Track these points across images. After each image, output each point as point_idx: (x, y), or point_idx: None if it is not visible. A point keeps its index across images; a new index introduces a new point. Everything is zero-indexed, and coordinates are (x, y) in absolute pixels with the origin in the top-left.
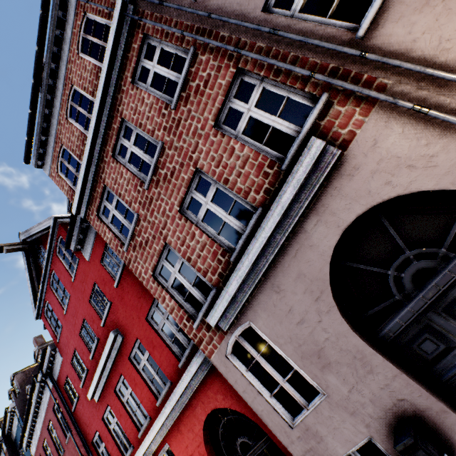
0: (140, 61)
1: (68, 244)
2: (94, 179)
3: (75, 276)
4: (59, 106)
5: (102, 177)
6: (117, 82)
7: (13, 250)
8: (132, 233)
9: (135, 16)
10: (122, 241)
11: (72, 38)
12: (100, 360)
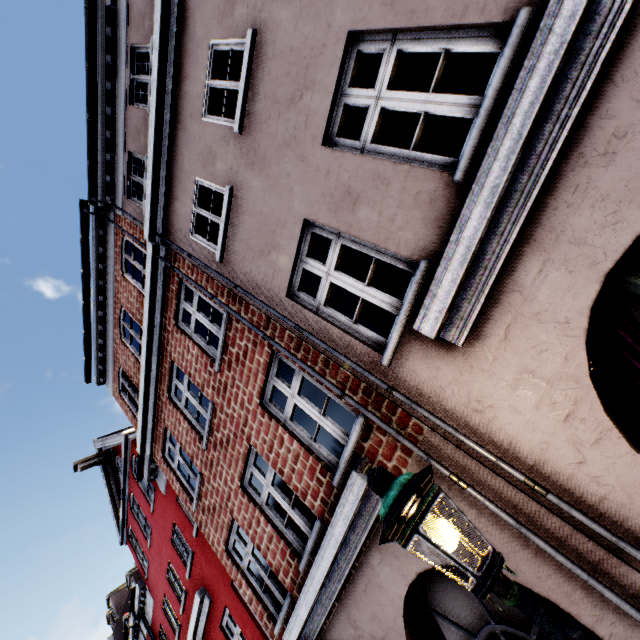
0: (181, 302)
1: (140, 476)
2: (154, 417)
3: (153, 506)
4: (112, 324)
5: (161, 417)
6: (162, 320)
7: (88, 466)
8: (198, 493)
9: (167, 263)
10: (191, 495)
11: (115, 256)
12: (190, 622)
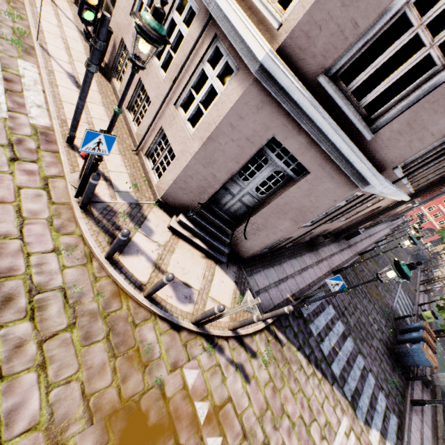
0: None
1: None
2: None
3: None
4: None
5: None
6: None
7: None
8: None
9: None
10: None
11: None
12: None
